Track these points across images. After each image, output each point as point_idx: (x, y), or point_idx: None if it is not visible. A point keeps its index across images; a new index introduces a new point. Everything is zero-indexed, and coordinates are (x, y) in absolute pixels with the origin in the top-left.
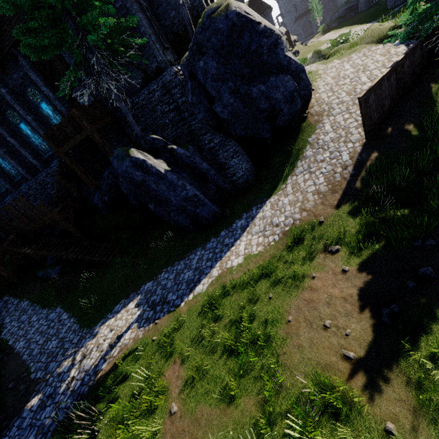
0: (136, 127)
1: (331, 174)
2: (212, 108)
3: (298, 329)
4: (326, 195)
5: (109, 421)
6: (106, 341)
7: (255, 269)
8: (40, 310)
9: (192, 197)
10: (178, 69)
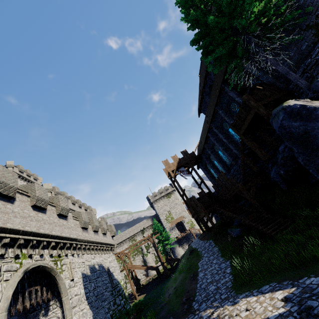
0: (300, 80)
1: None
2: None
3: None
4: None
5: None
6: (237, 317)
7: None
8: (219, 257)
9: None
10: None
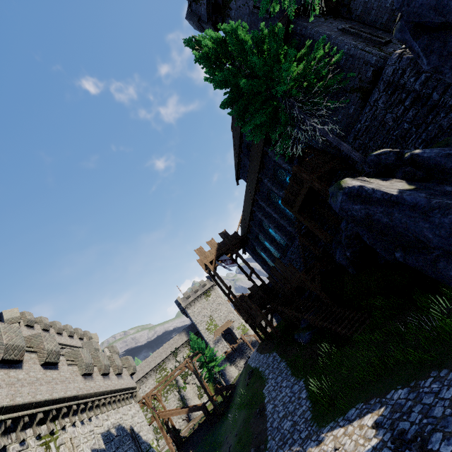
0: (353, 153)
1: None
2: None
3: None
4: None
5: None
6: None
7: None
8: (290, 376)
9: None
10: (402, 49)
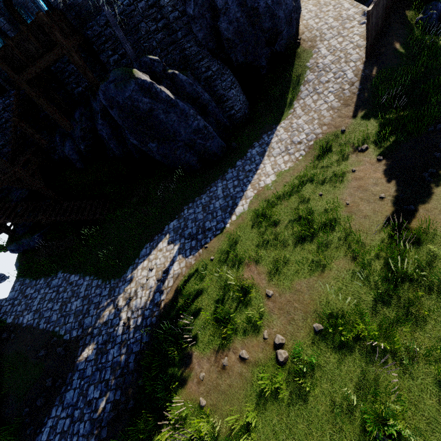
0: (128, 45)
1: (340, 91)
2: (214, 25)
3: (359, 207)
4: (341, 110)
5: (202, 327)
6: (150, 279)
7: (293, 180)
8: (34, 282)
9: (202, 128)
10: None
